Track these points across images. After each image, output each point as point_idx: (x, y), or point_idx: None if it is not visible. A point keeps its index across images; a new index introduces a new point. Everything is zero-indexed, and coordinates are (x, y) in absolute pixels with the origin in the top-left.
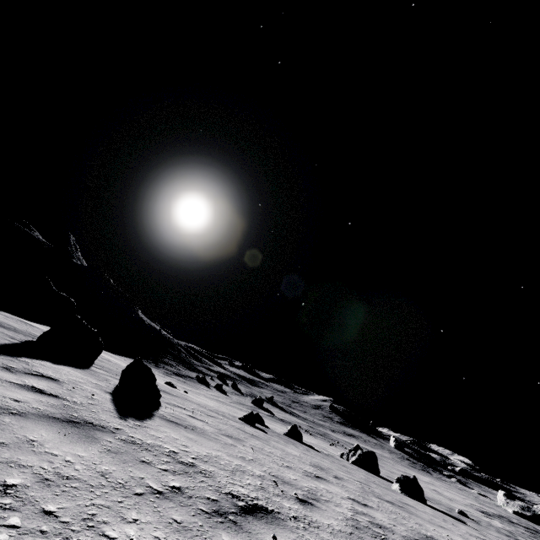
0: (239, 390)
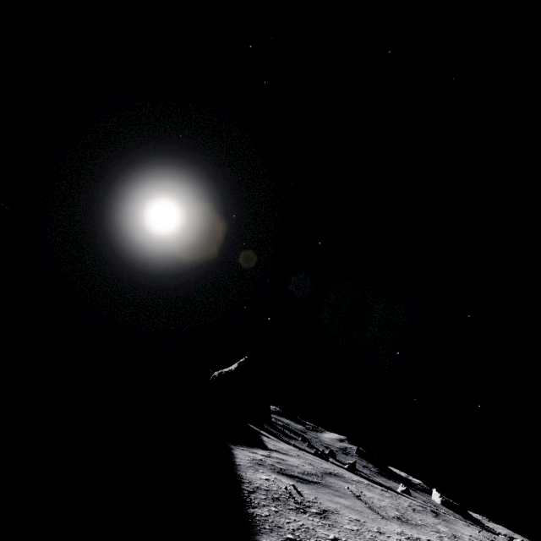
0: (336, 460)
